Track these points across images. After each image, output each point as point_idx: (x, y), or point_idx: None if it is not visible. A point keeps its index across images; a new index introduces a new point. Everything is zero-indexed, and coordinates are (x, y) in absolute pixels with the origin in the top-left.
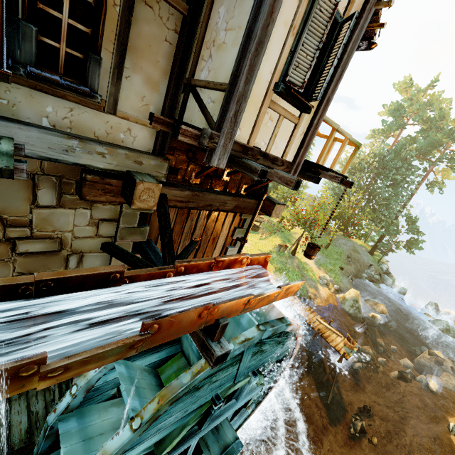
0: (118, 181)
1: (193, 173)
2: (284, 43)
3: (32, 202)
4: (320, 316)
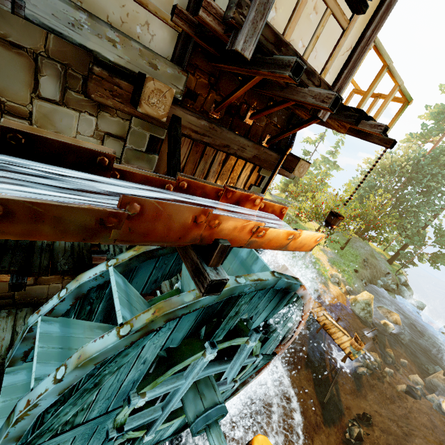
0: (128, 85)
1: (213, 105)
2: None
3: (33, 90)
4: (327, 312)
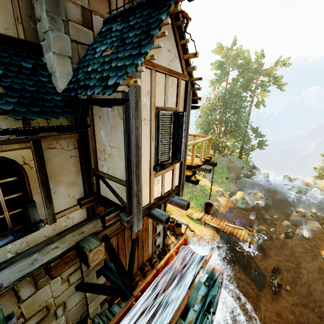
0: (72, 251)
1: None
2: (150, 146)
3: (18, 302)
4: (227, 221)
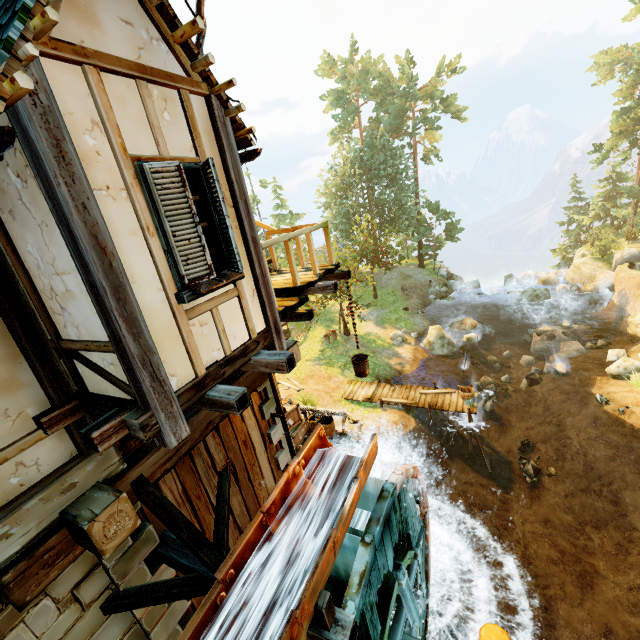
0: (58, 534)
1: None
2: (149, 250)
3: None
4: (421, 387)
